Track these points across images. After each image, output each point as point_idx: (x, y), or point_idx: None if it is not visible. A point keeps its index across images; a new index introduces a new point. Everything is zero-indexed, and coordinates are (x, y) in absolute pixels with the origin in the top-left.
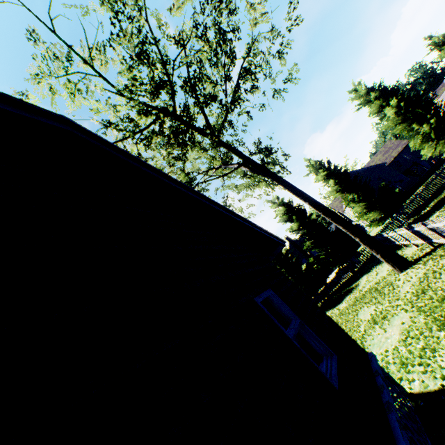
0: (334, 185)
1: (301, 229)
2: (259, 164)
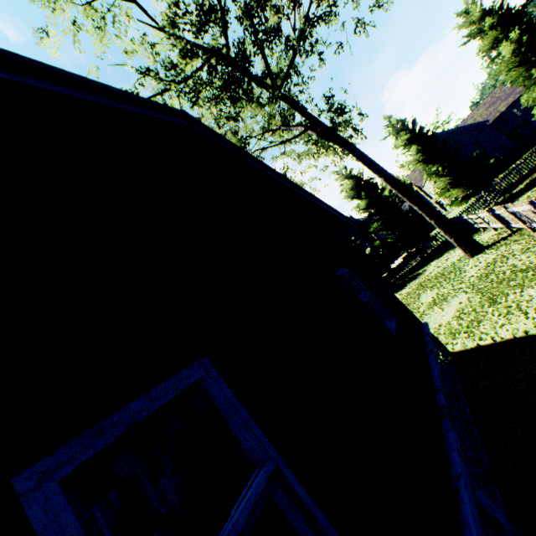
0: (416, 154)
1: (369, 208)
2: (329, 128)
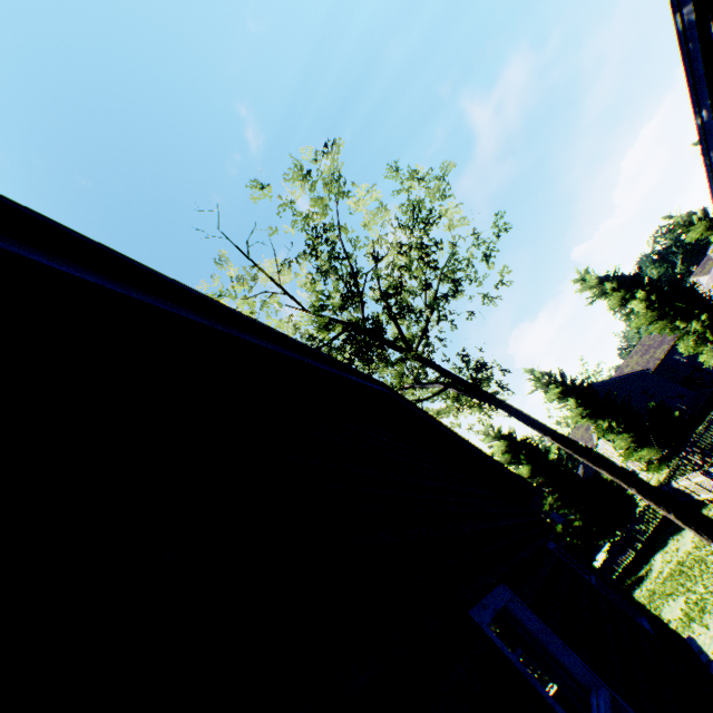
0: (577, 407)
1: (535, 476)
2: (473, 385)
